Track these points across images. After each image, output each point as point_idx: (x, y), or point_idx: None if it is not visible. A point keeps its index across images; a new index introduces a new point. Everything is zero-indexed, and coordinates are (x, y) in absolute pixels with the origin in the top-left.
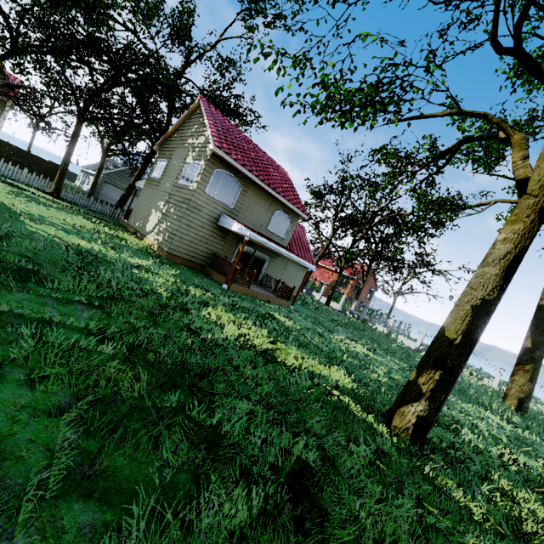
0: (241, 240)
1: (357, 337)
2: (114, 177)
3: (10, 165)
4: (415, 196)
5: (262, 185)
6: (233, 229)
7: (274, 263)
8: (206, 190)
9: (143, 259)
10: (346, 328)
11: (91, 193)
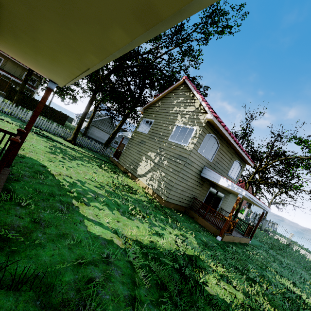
0: (211, 184)
1: (308, 274)
2: (98, 122)
3: (40, 115)
4: (298, 143)
5: (234, 144)
6: (221, 184)
7: (226, 198)
8: (198, 150)
9: (165, 224)
10: (287, 258)
11: (85, 133)
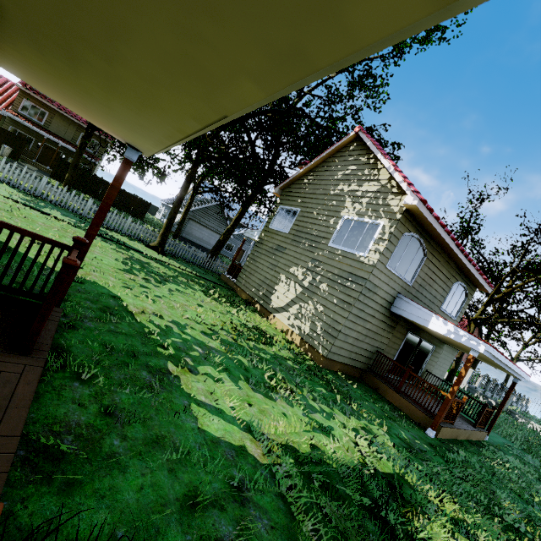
0: (410, 327)
1: None
2: (198, 214)
3: None
4: None
5: (456, 252)
6: (433, 329)
7: (437, 353)
8: (388, 264)
9: (332, 406)
10: None
11: (177, 232)
